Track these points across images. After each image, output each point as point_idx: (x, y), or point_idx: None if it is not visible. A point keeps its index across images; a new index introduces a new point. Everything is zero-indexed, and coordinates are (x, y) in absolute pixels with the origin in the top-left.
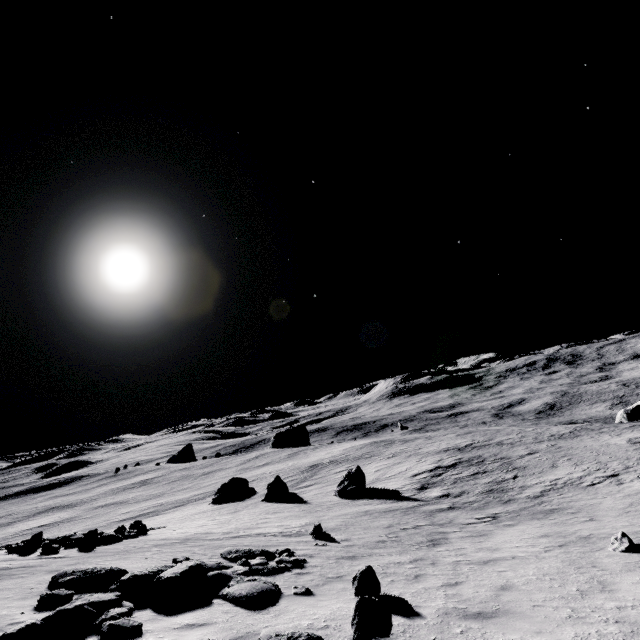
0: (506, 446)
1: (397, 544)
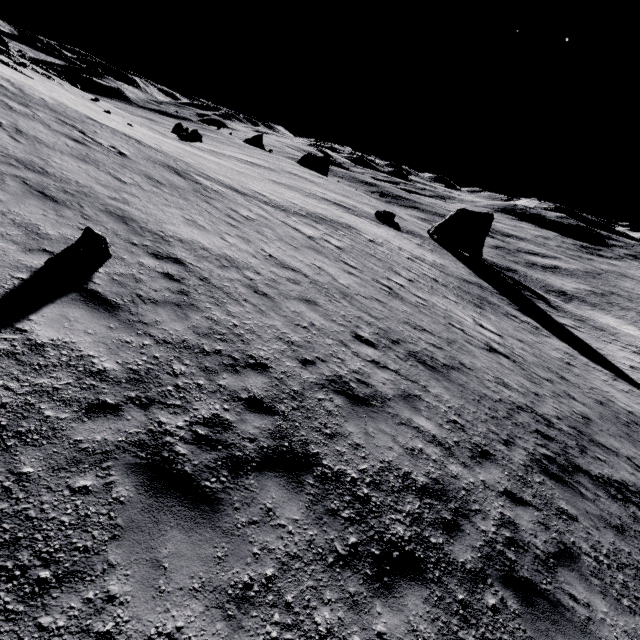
0: (305, 180)
1: (97, 105)
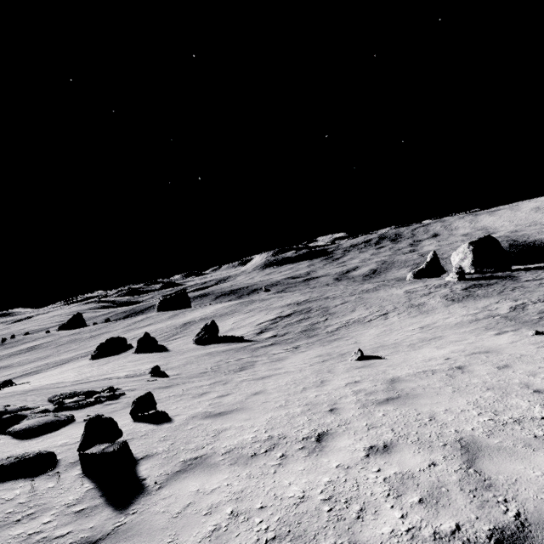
0: (330, 299)
1: (214, 373)
